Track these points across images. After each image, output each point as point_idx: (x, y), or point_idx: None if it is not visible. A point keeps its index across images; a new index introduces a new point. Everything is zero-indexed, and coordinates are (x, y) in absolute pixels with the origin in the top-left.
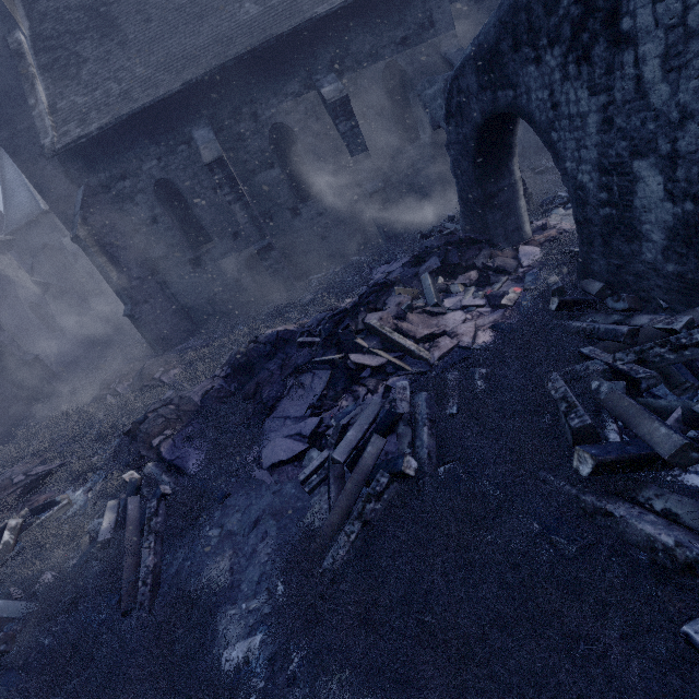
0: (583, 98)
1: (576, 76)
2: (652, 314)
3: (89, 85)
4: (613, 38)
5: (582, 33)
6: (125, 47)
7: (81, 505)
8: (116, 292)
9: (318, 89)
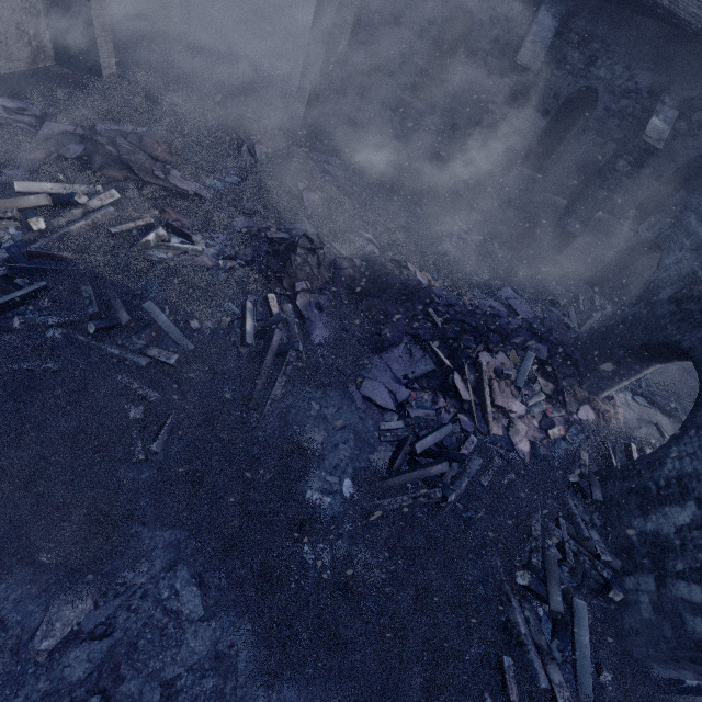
0: None
1: None
2: (599, 532)
3: None
4: None
5: None
6: None
7: (211, 264)
8: (327, 56)
9: (654, 110)
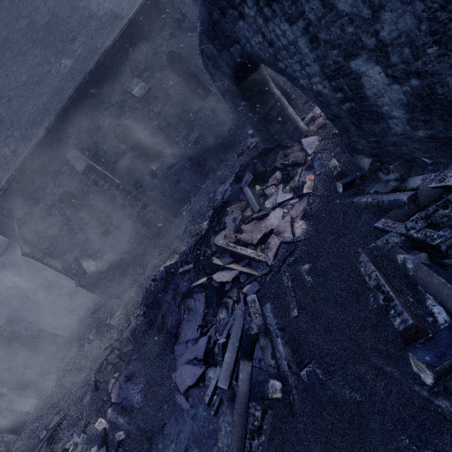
0: (287, 30)
1: (273, 15)
2: (421, 169)
3: None
4: None
5: None
6: (3, 123)
7: (81, 447)
8: (65, 274)
9: (130, 92)
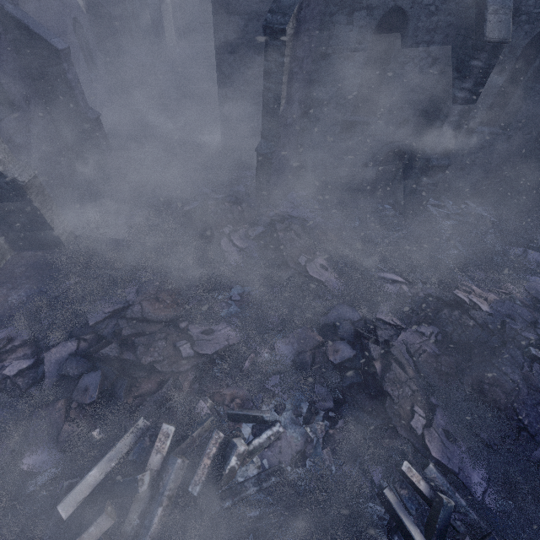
0: None
1: None
2: None
3: None
4: None
5: None
6: None
7: (300, 440)
8: (266, 120)
9: None
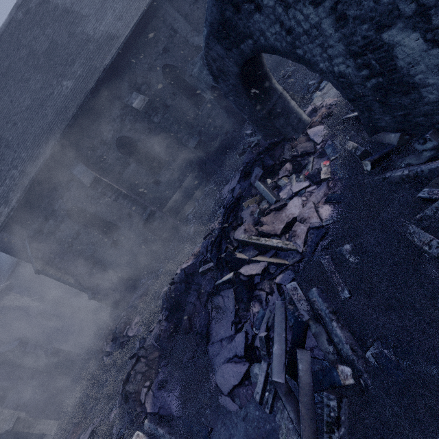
0: (310, 13)
1: (295, 1)
2: None
3: (0, 179)
4: None
5: None
6: (9, 146)
7: None
8: (77, 288)
9: (130, 106)
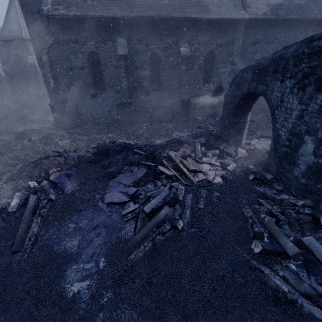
0: (295, 103)
1: (295, 94)
2: (287, 195)
3: None
4: (317, 87)
5: (306, 79)
6: None
7: None
8: (49, 92)
9: (179, 47)
